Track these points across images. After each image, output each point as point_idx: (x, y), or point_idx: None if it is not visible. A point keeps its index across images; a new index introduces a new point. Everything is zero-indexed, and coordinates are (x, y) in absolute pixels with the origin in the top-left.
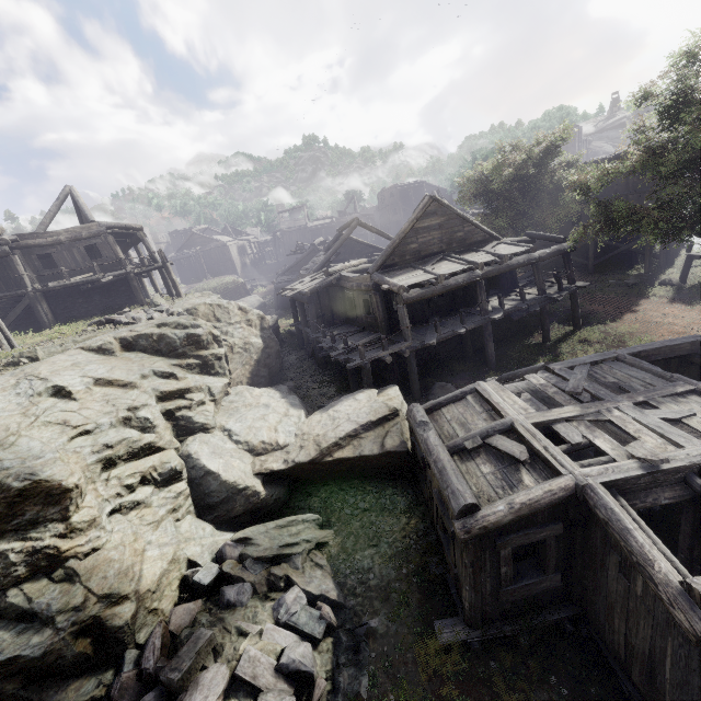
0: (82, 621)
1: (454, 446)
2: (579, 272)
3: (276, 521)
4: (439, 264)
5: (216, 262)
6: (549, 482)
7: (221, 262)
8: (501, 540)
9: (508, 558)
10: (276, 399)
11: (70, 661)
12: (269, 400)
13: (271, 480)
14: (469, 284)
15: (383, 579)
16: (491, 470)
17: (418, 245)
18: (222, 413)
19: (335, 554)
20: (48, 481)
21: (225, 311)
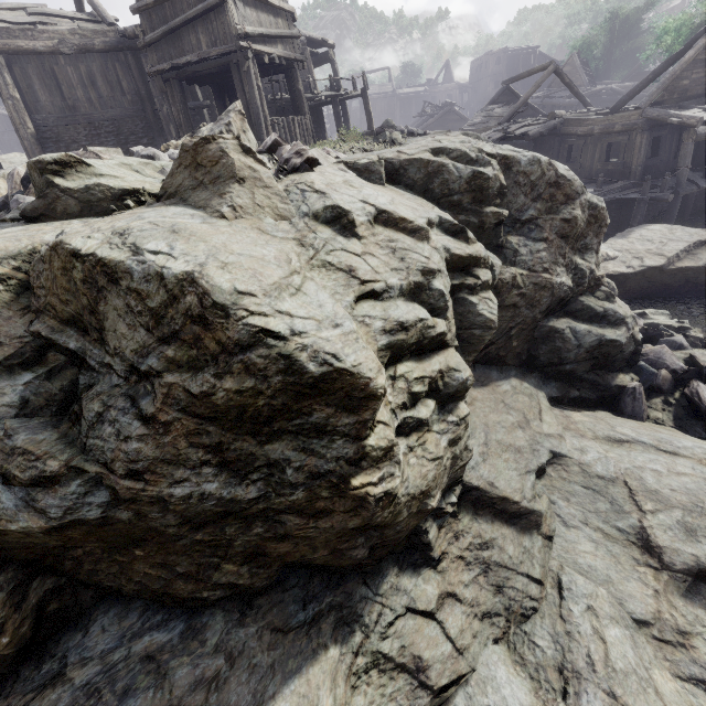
0: (633, 328)
1: None
2: None
3: (644, 310)
4: None
5: None
6: None
7: None
8: None
9: None
10: None
11: (622, 357)
12: None
13: None
14: None
15: None
16: None
17: (689, 83)
18: None
19: None
20: (605, 211)
21: None
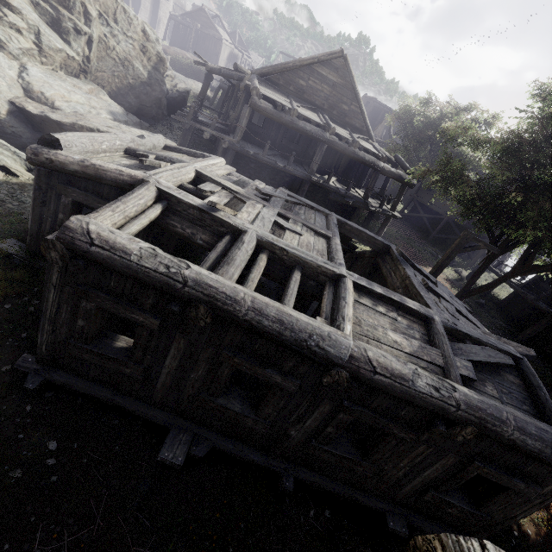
0: None
1: (133, 149)
2: (423, 236)
3: None
4: (308, 110)
5: (205, 49)
6: (129, 169)
7: (210, 52)
8: (63, 185)
9: (67, 207)
10: (110, 107)
11: None
12: (103, 102)
13: (25, 120)
14: (314, 138)
15: (21, 210)
16: (125, 163)
17: (306, 86)
18: (47, 70)
19: (12, 183)
20: None
21: (127, 20)
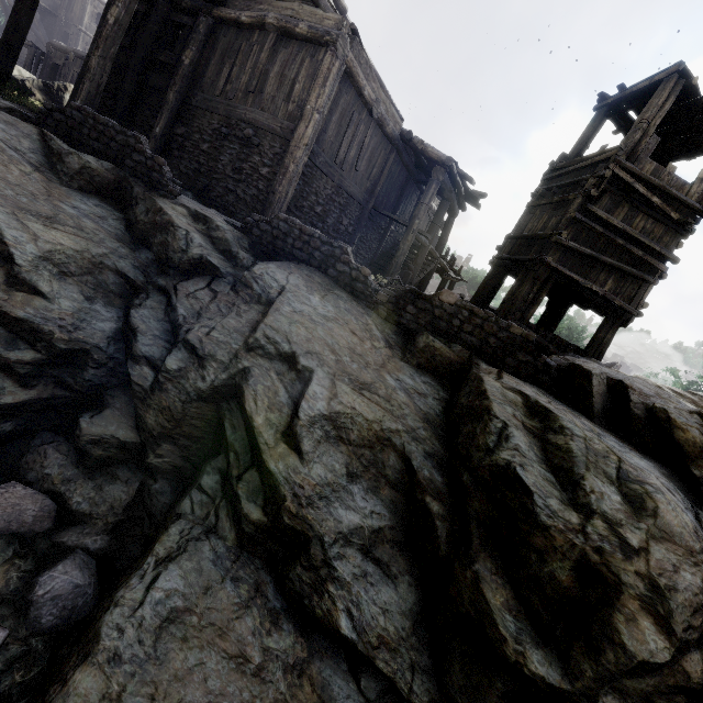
0: None
1: None
2: None
3: None
4: None
5: None
6: None
7: None
8: None
9: None
10: None
11: None
12: None
13: None
14: None
15: None
16: None
17: None
18: None
19: None
20: None
21: None
